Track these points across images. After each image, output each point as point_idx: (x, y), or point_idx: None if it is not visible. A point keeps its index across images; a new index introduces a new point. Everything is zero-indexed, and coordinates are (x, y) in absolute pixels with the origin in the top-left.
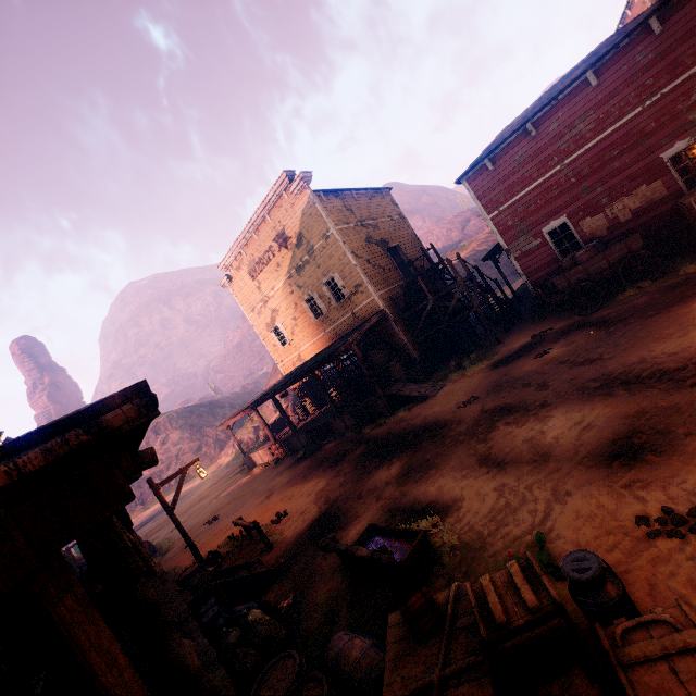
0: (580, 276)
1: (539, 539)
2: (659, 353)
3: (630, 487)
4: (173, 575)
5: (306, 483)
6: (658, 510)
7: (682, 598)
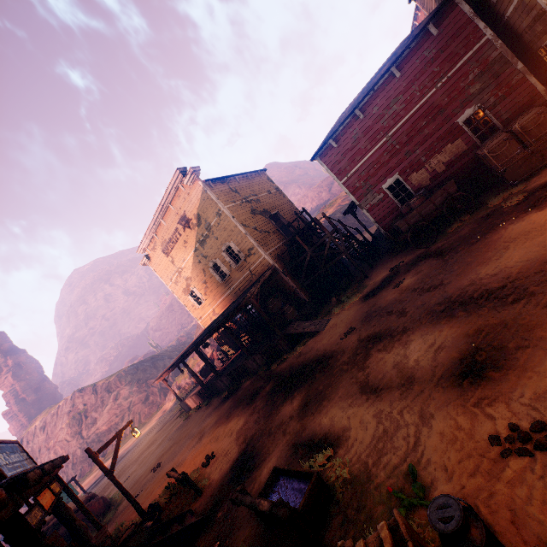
0: (416, 218)
1: (412, 472)
2: (484, 275)
3: (480, 405)
4: (121, 531)
5: (229, 422)
6: (506, 428)
7: (541, 524)
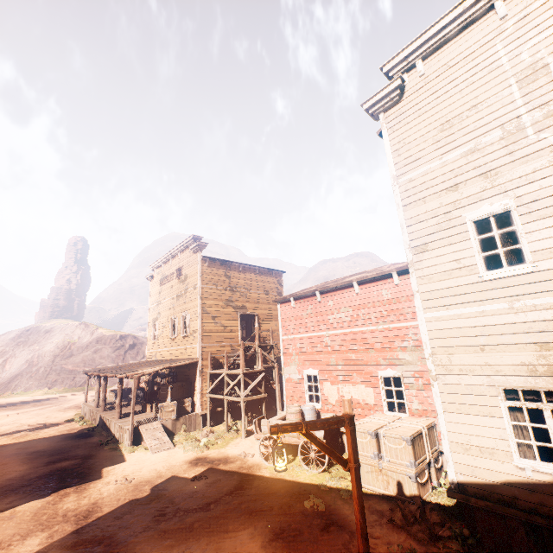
0: None
1: None
2: None
3: None
4: None
5: (23, 463)
6: None
7: None
